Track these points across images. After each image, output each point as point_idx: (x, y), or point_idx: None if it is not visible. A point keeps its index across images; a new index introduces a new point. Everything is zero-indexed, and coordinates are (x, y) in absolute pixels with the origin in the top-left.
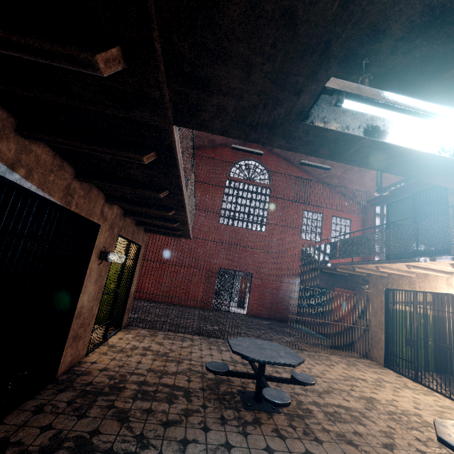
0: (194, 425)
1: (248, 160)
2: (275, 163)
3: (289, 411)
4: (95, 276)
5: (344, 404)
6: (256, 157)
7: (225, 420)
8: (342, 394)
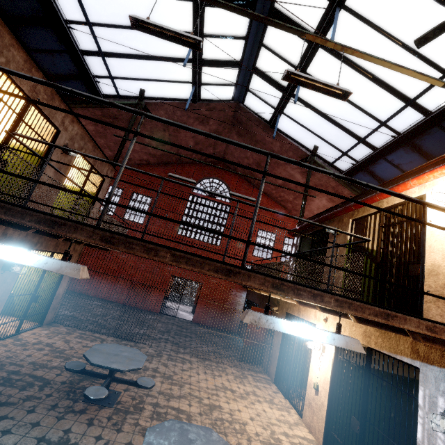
0: (24, 407)
1: (213, 179)
2: (237, 183)
3: (123, 407)
4: None
5: (183, 408)
6: (220, 176)
7: (55, 407)
8: (193, 400)
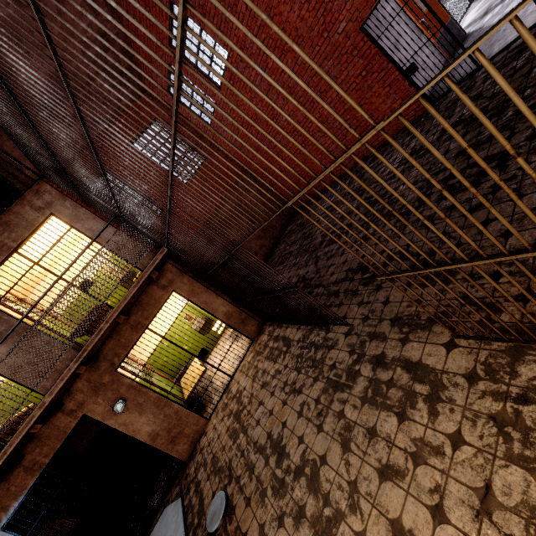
0: None
1: None
2: None
3: None
4: (135, 415)
5: None
6: None
7: None
8: None
